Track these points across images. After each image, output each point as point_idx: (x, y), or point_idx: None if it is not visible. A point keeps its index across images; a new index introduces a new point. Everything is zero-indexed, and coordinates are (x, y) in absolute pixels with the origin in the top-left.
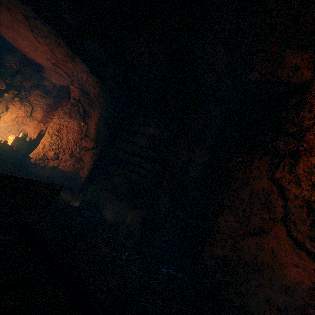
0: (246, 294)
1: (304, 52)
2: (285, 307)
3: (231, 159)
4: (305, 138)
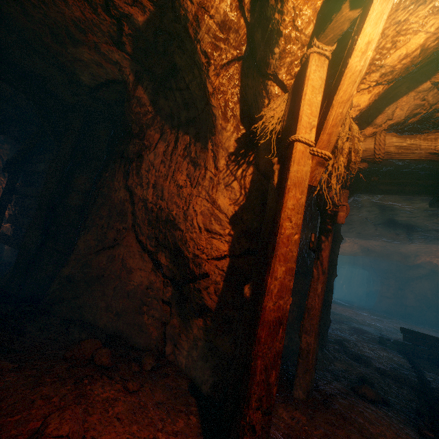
0: (84, 305)
1: (81, 47)
2: (123, 312)
3: (102, 177)
4: (146, 136)
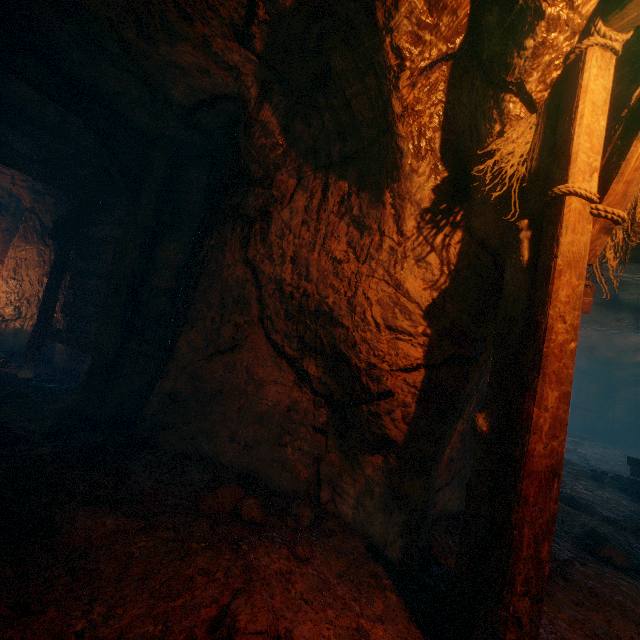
0: (199, 433)
1: (181, 44)
2: (256, 443)
3: (204, 245)
4: (275, 182)
